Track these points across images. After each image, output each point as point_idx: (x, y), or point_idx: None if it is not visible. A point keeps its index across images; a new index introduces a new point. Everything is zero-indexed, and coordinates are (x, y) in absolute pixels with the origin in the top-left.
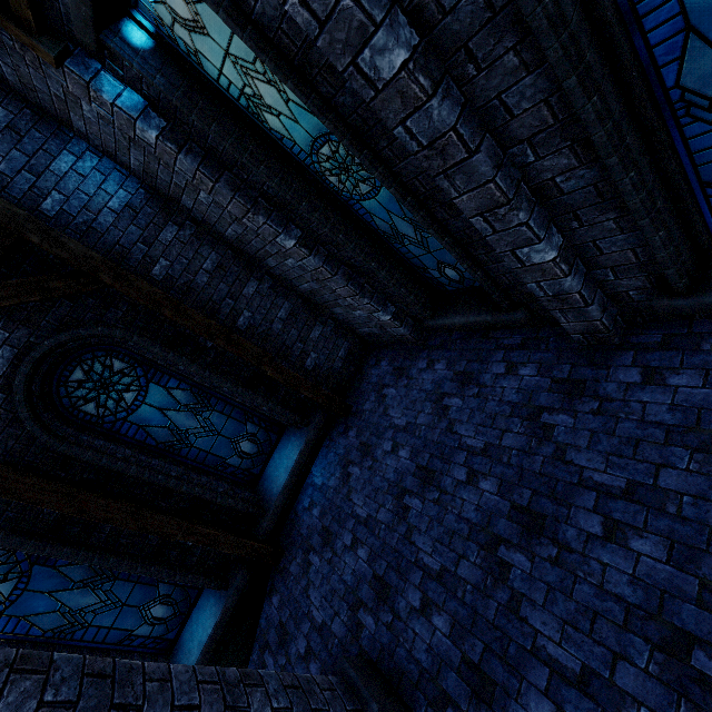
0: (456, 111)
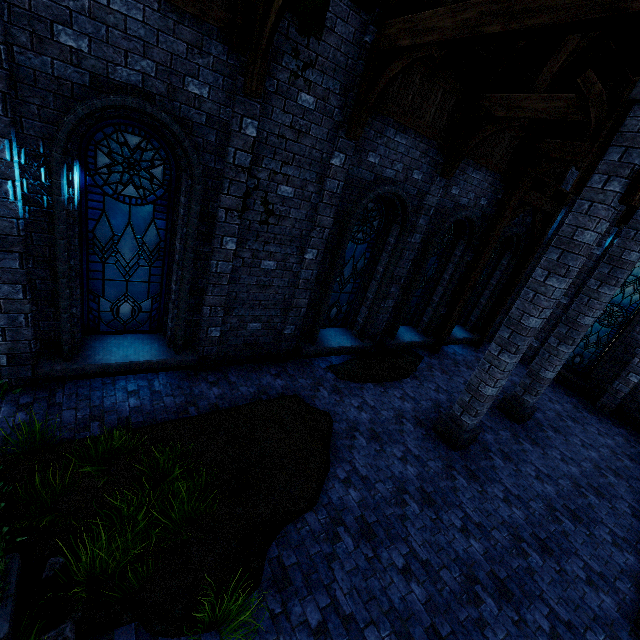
0: None
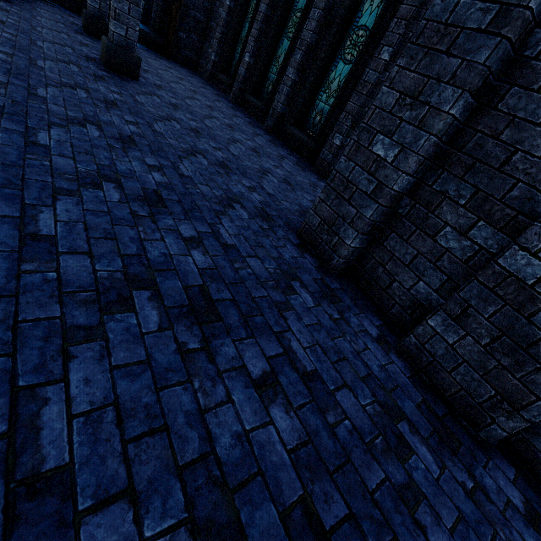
0: (266, 14)
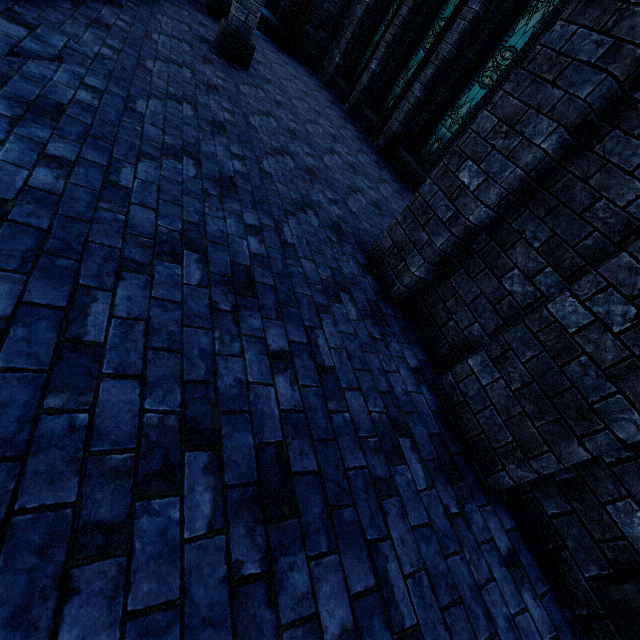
0: (406, 18)
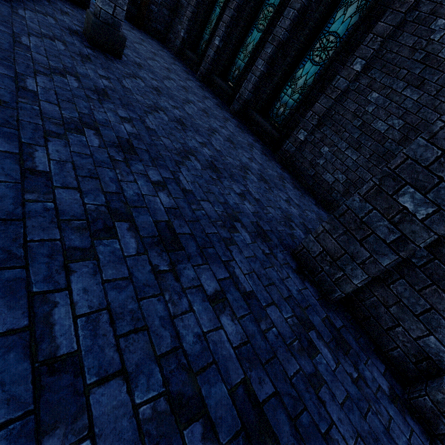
0: (239, 3)
